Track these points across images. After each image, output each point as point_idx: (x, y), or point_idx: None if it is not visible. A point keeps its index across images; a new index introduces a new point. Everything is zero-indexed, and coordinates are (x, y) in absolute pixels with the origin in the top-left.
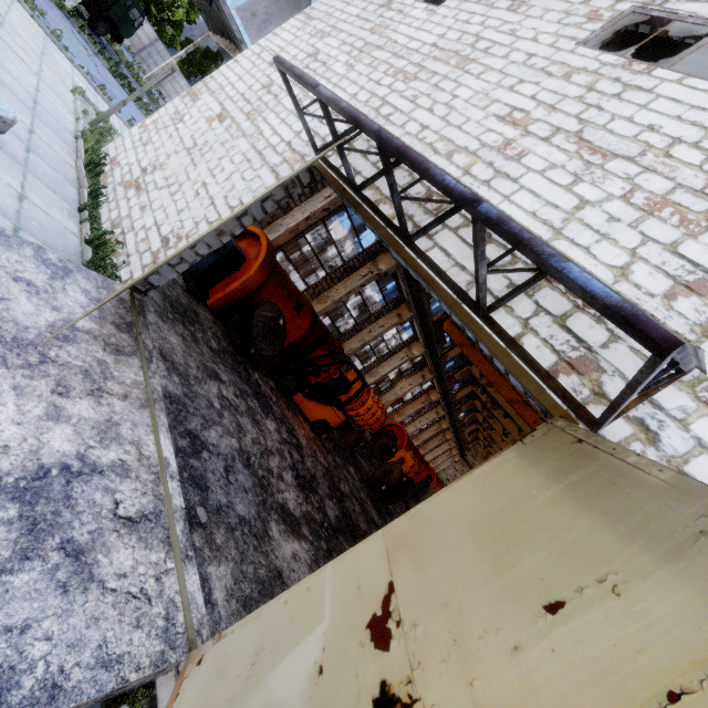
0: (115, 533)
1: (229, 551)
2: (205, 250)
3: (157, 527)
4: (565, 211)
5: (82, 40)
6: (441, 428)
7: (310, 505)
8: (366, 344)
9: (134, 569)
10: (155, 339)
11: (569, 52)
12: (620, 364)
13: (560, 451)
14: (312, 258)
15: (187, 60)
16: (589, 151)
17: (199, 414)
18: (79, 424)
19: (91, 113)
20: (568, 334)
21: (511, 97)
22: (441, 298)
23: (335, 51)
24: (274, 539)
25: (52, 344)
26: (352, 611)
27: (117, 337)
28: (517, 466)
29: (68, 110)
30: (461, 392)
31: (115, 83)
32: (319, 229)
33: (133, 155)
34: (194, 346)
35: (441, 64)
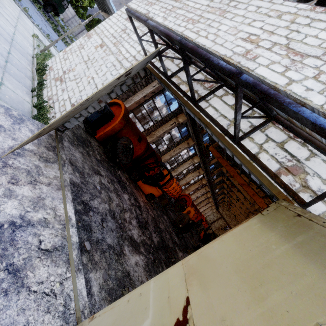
0: (38, 259)
1: (102, 264)
2: (92, 110)
3: (62, 254)
4: (281, 86)
5: (39, 14)
6: (207, 196)
7: (144, 236)
8: (172, 157)
9: (48, 278)
10: (67, 154)
11: (280, 4)
12: (317, 169)
13: (287, 221)
14: (147, 116)
15: (89, 24)
16: (293, 54)
17: (89, 192)
18: (22, 199)
19: (41, 46)
20: (285, 152)
21: (249, 29)
22: (213, 133)
23: (158, 11)
24: (126, 255)
25: (10, 157)
26: (165, 314)
27: (47, 154)
28: (260, 228)
29: (29, 44)
30: (217, 179)
31: (55, 34)
32: (150, 103)
33: (59, 65)
34: (88, 158)
35: (212, 14)
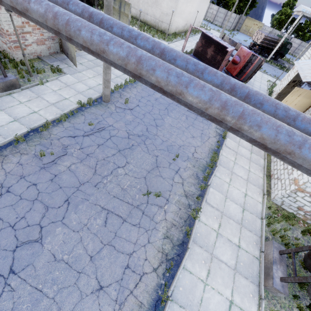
0: None
1: None
2: None
3: None
4: None
5: (271, 66)
6: None
7: None
8: None
9: None
10: None
11: None
12: None
13: None
14: None
15: None
16: None
17: None
18: None
19: (271, 84)
20: None
21: None
22: None
23: None
24: None
25: None
26: None
27: None
28: None
29: (265, 86)
30: None
31: (280, 71)
32: None
33: (278, 88)
34: None
35: None
